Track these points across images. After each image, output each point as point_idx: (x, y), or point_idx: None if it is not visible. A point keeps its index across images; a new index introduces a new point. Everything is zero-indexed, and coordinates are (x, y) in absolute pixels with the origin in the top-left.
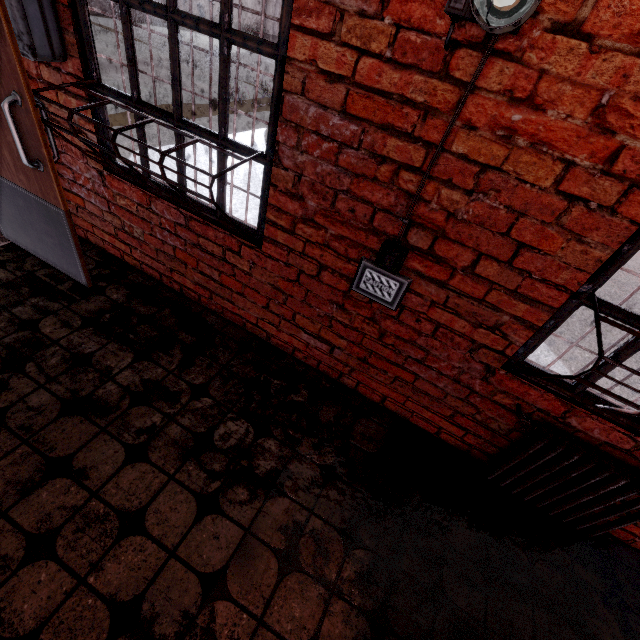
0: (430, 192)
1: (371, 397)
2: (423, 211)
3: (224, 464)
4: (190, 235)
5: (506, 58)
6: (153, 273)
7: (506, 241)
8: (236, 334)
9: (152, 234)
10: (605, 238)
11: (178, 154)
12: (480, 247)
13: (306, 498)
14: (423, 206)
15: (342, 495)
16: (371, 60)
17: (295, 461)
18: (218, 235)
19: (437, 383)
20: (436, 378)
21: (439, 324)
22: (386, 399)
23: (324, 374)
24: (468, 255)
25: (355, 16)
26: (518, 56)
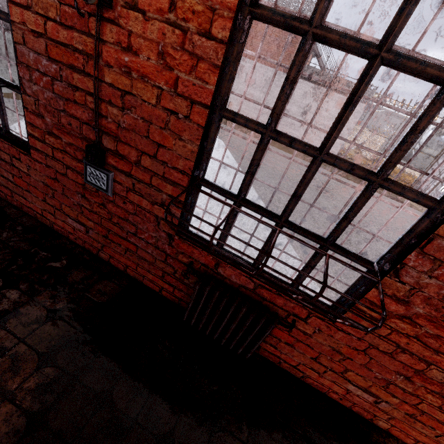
0: (104, 110)
1: (119, 267)
2: (105, 123)
3: None
4: None
5: (113, 23)
6: None
7: (149, 142)
8: (27, 222)
9: None
10: (192, 137)
11: None
12: (139, 147)
13: (22, 331)
14: (104, 119)
15: (57, 329)
16: (52, 23)
17: (28, 305)
18: (5, 146)
19: (148, 250)
20: (147, 247)
21: (136, 204)
22: (127, 267)
23: (89, 251)
24: (135, 153)
25: None
26: (117, 22)
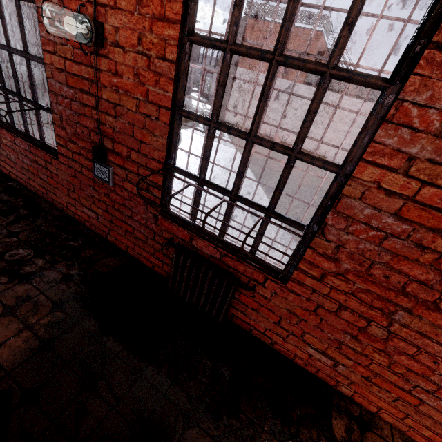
0: (104, 119)
1: (122, 247)
2: (105, 129)
3: (3, 266)
4: (32, 156)
5: (105, 57)
6: (23, 182)
7: (134, 140)
8: (56, 213)
9: (18, 158)
10: (162, 133)
11: (21, 113)
12: (128, 145)
13: (43, 286)
14: (104, 126)
15: (68, 288)
16: (69, 62)
17: (50, 270)
18: (42, 154)
19: (142, 231)
20: (140, 227)
21: (130, 192)
22: (128, 247)
23: (100, 235)
24: (126, 150)
25: (60, 45)
26: (108, 56)
